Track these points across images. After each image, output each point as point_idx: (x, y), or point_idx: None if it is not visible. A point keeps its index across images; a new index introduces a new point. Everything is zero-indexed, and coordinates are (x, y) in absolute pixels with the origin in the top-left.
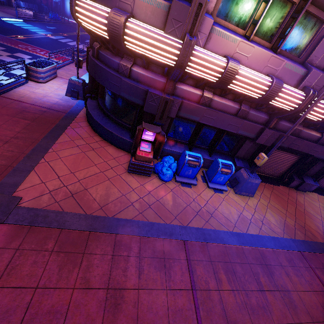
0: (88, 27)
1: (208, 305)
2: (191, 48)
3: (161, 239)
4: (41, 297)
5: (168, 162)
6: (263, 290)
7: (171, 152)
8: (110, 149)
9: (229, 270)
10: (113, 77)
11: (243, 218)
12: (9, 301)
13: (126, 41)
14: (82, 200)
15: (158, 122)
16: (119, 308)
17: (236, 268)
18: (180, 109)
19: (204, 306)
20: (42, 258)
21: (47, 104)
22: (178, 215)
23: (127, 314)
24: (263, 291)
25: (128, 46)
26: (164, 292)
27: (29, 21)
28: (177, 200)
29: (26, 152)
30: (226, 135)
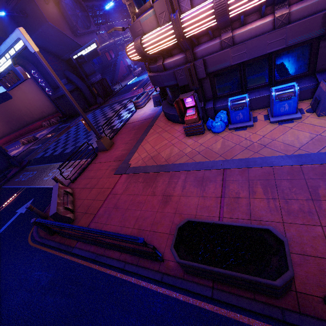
0: (135, 59)
1: (233, 206)
2: (178, 20)
3: (203, 171)
4: (135, 197)
5: (219, 116)
6: (318, 200)
7: (224, 107)
8: (177, 126)
9: (269, 185)
10: (156, 77)
11: (319, 139)
12: (126, 198)
13: (147, 51)
14: (156, 159)
15: (193, 88)
16: (168, 203)
17: (281, 183)
18: (207, 66)
19: (229, 206)
20: (137, 185)
21: (144, 117)
22: (223, 153)
23: (171, 206)
24: (317, 200)
25: (150, 53)
26: (197, 198)
27: (139, 74)
28: (226, 143)
29: (134, 145)
30: (286, 56)
